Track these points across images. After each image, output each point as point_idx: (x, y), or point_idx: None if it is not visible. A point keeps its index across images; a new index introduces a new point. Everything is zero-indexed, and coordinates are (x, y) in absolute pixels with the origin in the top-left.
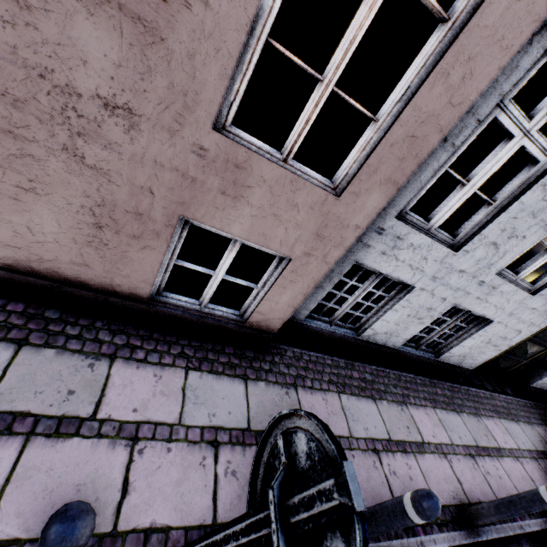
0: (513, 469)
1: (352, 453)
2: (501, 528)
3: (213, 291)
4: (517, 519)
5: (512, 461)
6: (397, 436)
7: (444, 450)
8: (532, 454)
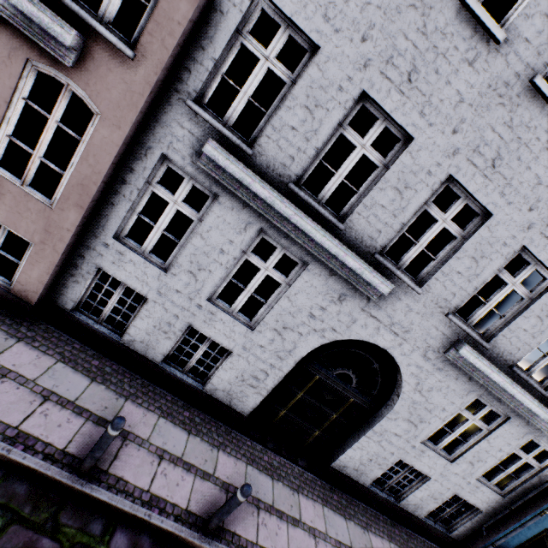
0: (207, 492)
1: (20, 386)
2: (119, 500)
3: None
4: (155, 511)
5: (216, 488)
6: (84, 404)
7: (129, 437)
8: (258, 502)
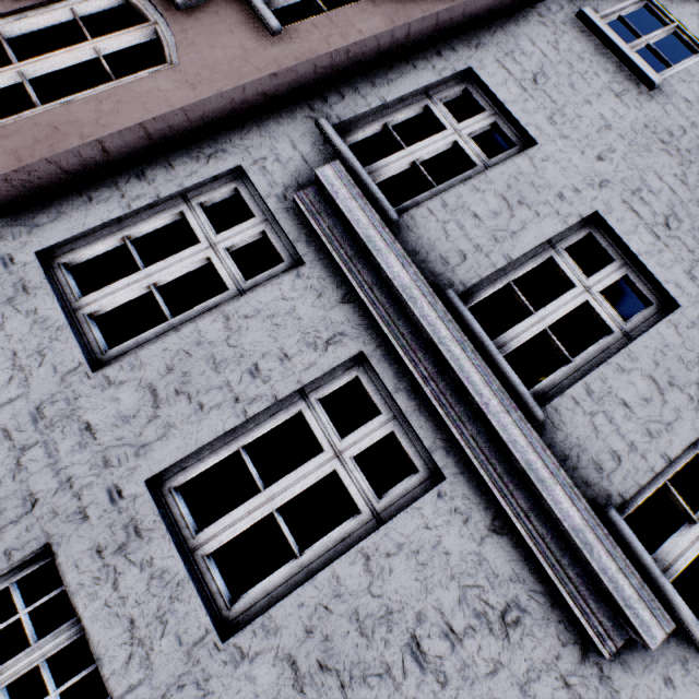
0: None
1: None
2: None
3: None
4: None
5: None
6: None
7: None
8: None
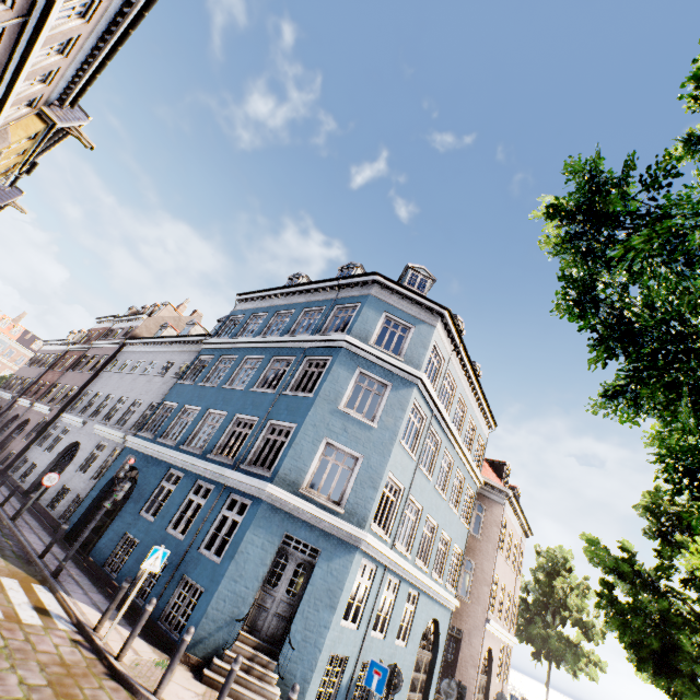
0: None
1: None
2: None
3: (6, 462)
4: None
5: None
6: None
7: None
8: None
